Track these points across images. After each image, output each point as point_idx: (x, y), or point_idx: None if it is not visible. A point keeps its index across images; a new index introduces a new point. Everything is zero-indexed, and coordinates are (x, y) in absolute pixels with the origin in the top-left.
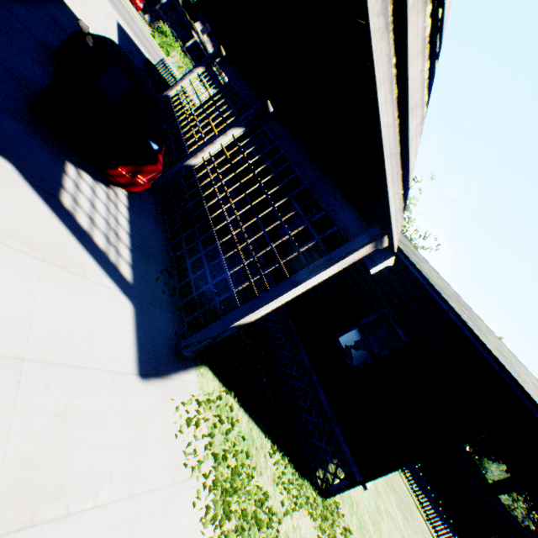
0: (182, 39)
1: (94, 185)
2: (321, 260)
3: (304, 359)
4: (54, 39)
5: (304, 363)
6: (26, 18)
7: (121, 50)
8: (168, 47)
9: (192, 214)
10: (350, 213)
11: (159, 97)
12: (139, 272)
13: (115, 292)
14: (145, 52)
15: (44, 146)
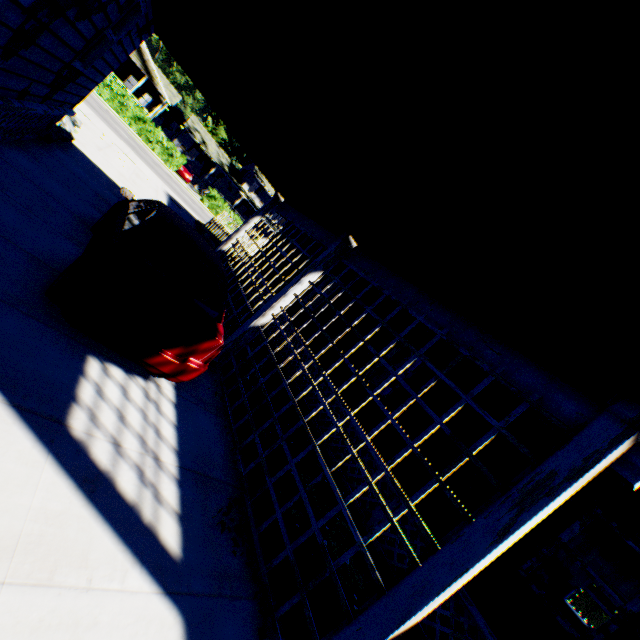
0: (230, 200)
1: (126, 381)
2: (532, 476)
3: (480, 625)
4: (96, 213)
5: (481, 633)
6: (66, 198)
7: (169, 209)
8: (217, 208)
9: (268, 397)
10: (534, 371)
11: (215, 253)
12: (193, 525)
13: (148, 598)
14: (194, 215)
15: (57, 340)
